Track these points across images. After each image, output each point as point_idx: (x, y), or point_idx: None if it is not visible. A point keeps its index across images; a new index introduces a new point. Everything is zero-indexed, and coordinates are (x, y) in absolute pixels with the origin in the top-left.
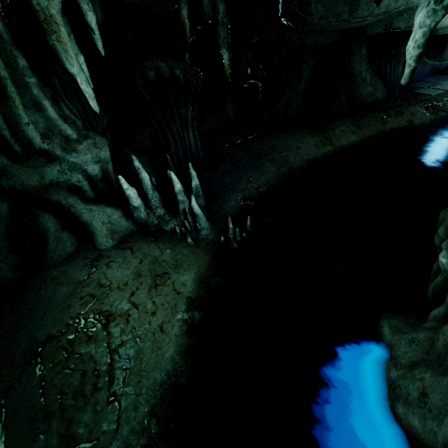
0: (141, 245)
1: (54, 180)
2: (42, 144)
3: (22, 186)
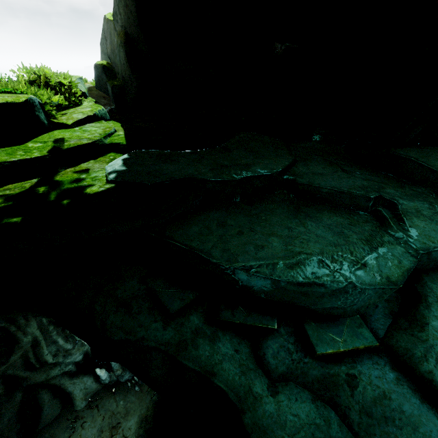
0: (104, 402)
1: (55, 375)
2: (53, 361)
3: (35, 382)
